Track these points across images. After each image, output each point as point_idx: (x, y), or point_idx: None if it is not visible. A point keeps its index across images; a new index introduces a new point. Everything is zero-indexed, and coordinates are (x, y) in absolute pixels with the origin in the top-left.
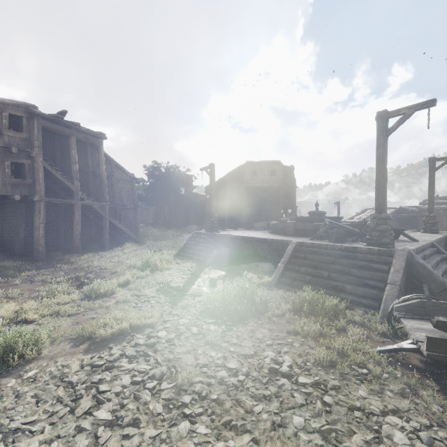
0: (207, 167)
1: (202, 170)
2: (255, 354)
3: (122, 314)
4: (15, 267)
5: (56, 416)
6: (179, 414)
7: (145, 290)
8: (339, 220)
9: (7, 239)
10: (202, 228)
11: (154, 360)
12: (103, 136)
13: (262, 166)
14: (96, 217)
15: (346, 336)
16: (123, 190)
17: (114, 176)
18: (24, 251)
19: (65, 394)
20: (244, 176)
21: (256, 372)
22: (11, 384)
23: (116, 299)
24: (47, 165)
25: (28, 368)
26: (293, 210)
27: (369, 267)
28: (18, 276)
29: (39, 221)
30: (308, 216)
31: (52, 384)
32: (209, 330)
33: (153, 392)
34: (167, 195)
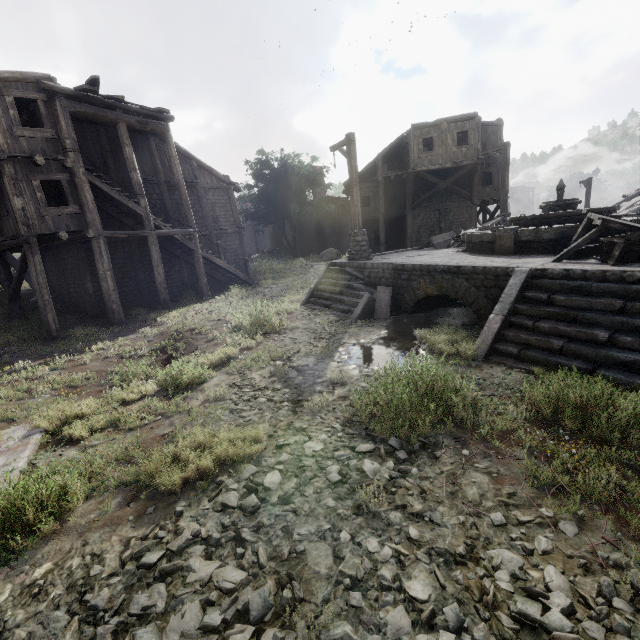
0: (341, 144)
1: (334, 149)
2: (468, 552)
3: (205, 435)
4: (87, 335)
5: None
6: None
7: (252, 375)
8: (609, 214)
9: (75, 297)
10: (345, 252)
11: (253, 554)
12: (168, 115)
13: (442, 129)
14: (184, 252)
15: None
16: (217, 205)
17: (200, 184)
18: (98, 311)
19: None
20: (409, 153)
21: (482, 625)
22: (2, 598)
23: (205, 395)
24: (94, 178)
25: (41, 556)
26: (503, 205)
27: None
28: (89, 350)
29: (103, 267)
30: (542, 214)
31: (64, 607)
32: (363, 472)
33: None
34: (286, 206)
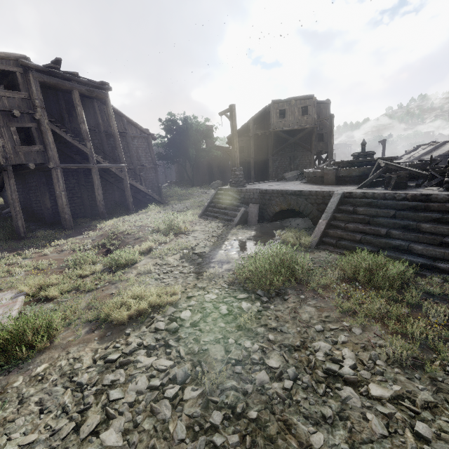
0: (226, 111)
1: (221, 114)
2: (302, 345)
3: (141, 291)
4: (47, 236)
5: (59, 435)
6: (207, 442)
7: (168, 258)
8: (392, 161)
9: (37, 210)
10: (227, 183)
11: (176, 352)
12: (108, 87)
13: (292, 104)
14: (116, 180)
15: (424, 316)
16: (140, 148)
17: (128, 134)
18: (54, 220)
19: (72, 401)
20: (270, 119)
21: (307, 375)
22: (18, 383)
23: (137, 270)
24: (55, 127)
25: (39, 361)
26: (330, 154)
27: (448, 220)
28: (49, 245)
29: (59, 189)
30: (352, 160)
31: (60, 385)
32: (241, 309)
33: (174, 403)
34: (187, 151)
